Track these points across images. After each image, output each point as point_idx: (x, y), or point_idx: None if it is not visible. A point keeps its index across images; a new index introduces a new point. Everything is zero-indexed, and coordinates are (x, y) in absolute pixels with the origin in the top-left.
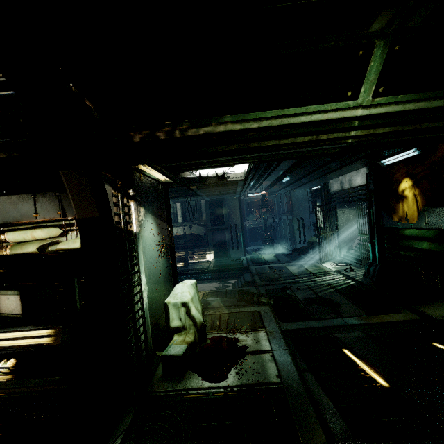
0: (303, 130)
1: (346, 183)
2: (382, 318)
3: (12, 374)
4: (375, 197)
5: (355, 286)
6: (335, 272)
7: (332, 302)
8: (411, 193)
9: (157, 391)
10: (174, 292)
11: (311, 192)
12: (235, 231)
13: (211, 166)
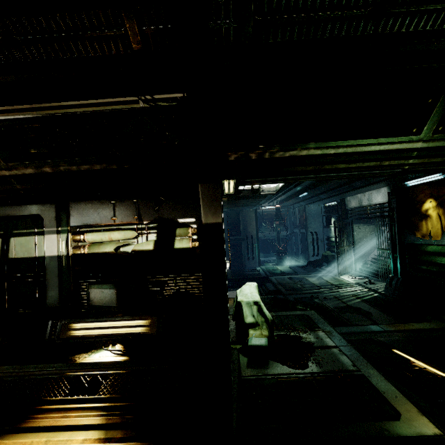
0: (370, 157)
1: (365, 201)
2: (415, 326)
3: (127, 356)
4: (397, 215)
5: (380, 297)
6: (355, 284)
7: (363, 311)
8: (435, 213)
9: (251, 375)
10: (243, 292)
11: (326, 207)
12: (251, 242)
13: (272, 182)
